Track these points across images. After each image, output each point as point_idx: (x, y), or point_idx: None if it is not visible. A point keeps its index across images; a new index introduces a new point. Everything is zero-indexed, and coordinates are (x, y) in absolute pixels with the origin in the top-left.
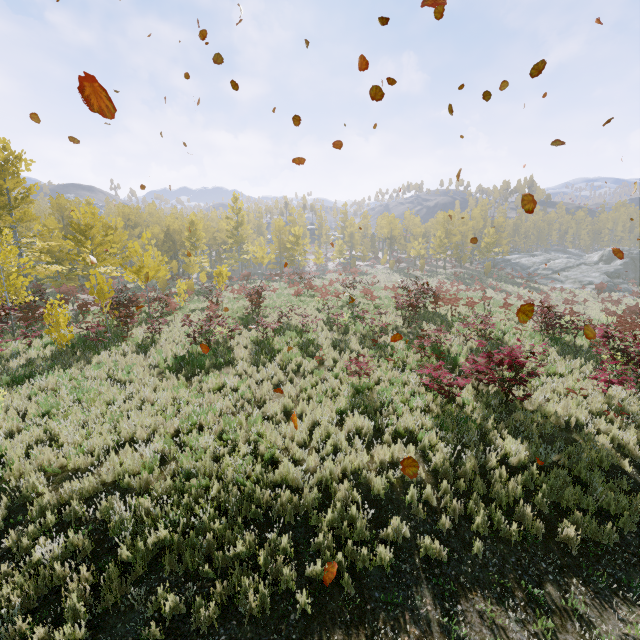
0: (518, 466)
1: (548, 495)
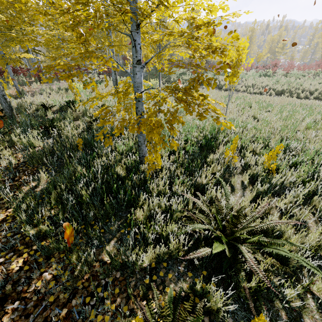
0: None
1: None
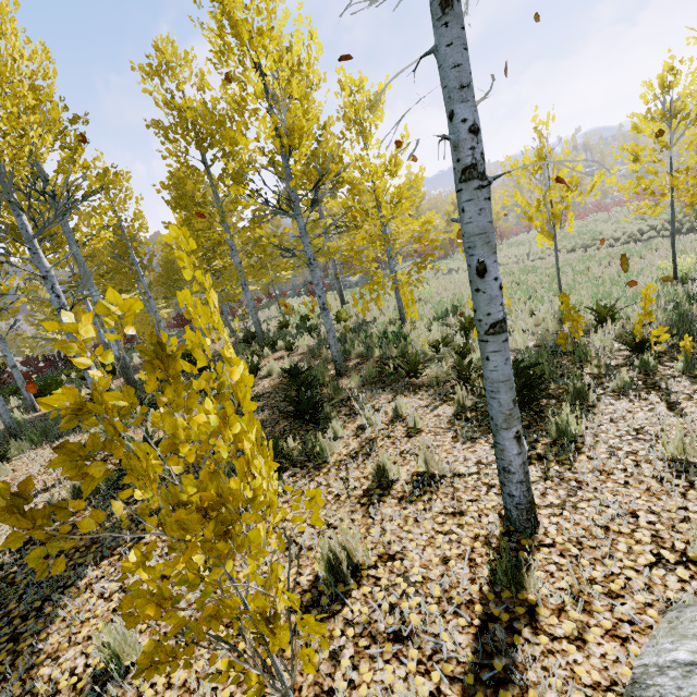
0: None
1: None
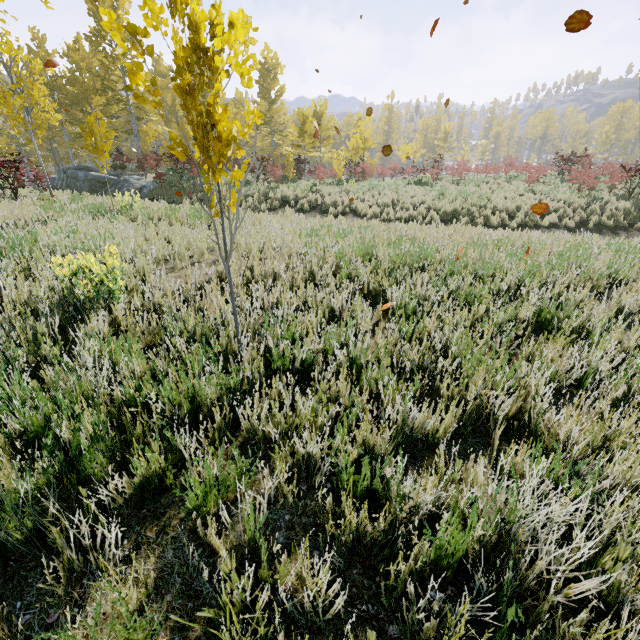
0: (623, 212)
1: (636, 219)
